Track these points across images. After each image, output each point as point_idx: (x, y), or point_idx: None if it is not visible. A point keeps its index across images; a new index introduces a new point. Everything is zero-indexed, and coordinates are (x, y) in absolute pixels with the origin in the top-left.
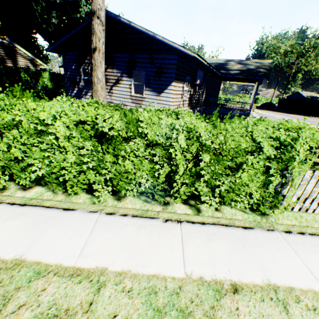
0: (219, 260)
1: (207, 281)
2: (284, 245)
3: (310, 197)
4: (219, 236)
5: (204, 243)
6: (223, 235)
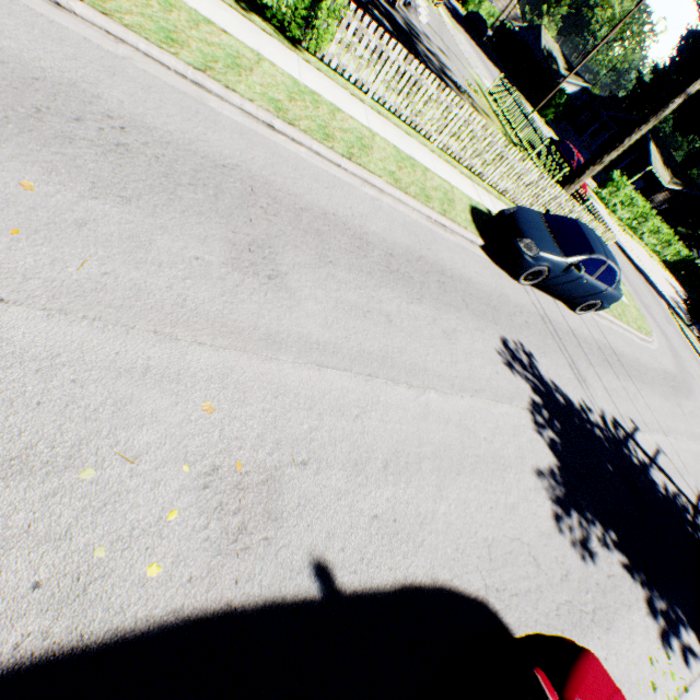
0: (221, 19)
1: (201, 15)
2: (294, 60)
3: (349, 53)
4: (231, 14)
5: (211, 5)
6: (236, 17)
